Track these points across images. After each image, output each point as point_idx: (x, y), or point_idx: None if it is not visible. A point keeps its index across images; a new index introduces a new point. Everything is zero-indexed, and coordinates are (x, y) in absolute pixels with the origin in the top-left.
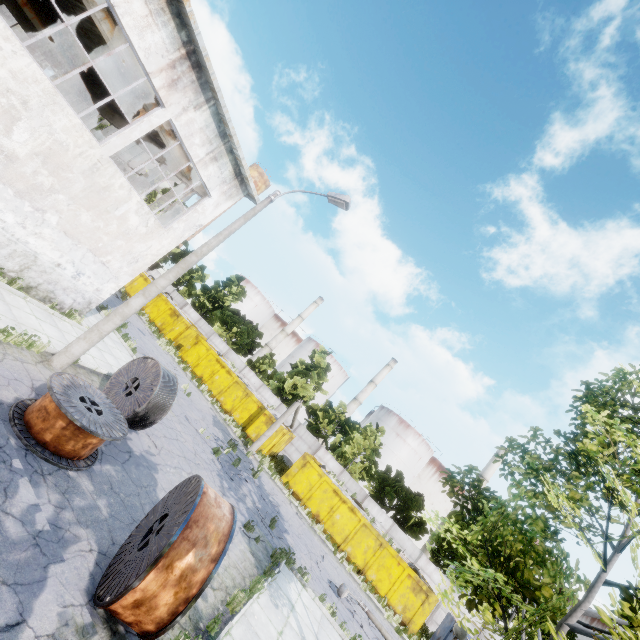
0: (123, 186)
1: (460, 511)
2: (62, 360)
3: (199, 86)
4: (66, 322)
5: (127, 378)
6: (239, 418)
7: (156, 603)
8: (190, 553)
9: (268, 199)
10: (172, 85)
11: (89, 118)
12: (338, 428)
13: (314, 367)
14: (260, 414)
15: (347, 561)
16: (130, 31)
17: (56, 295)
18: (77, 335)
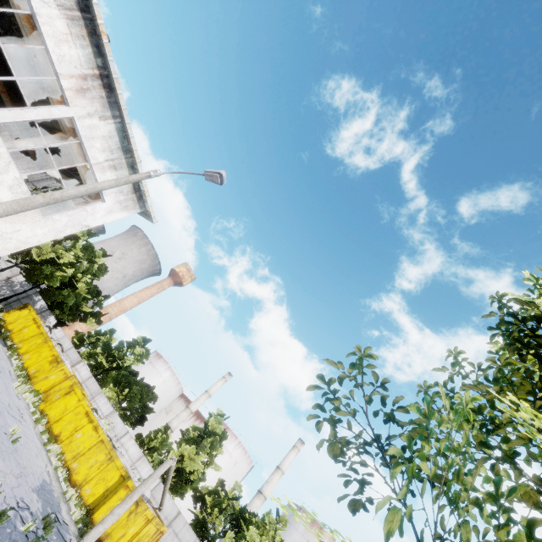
0: (1, 156)
1: (358, 491)
2: None
3: (108, 103)
4: None
5: None
6: (89, 494)
7: None
8: None
9: (146, 173)
10: (80, 92)
11: (27, 169)
12: (231, 523)
13: (208, 434)
14: (120, 486)
15: None
16: (48, 37)
17: None
18: None
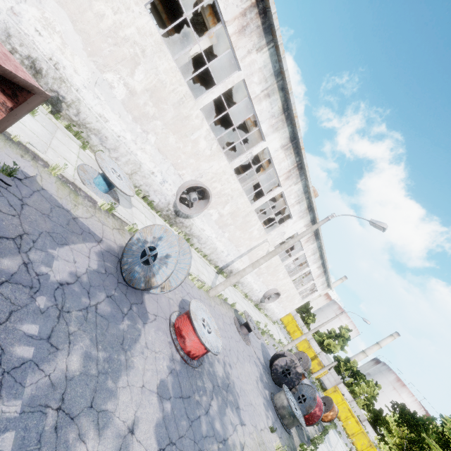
0: (297, 296)
1: None
2: (286, 348)
3: (324, 274)
4: (273, 326)
5: (299, 356)
6: None
7: (328, 417)
8: (333, 412)
9: (342, 313)
10: (317, 277)
11: None
12: (351, 373)
13: (340, 335)
14: (315, 358)
15: (352, 444)
16: (313, 273)
17: (273, 318)
18: (276, 331)
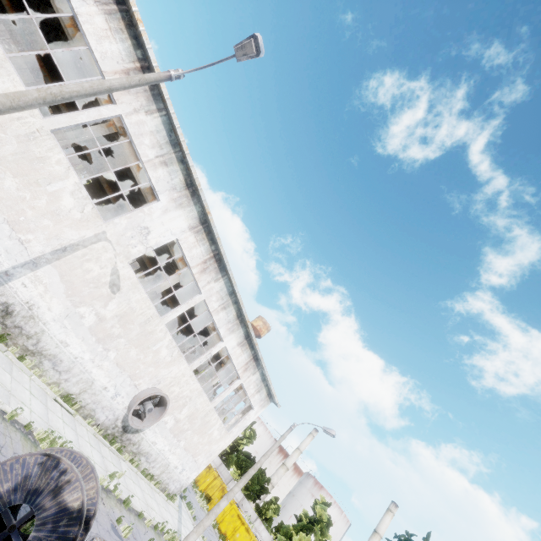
0: (215, 418)
1: None
2: None
3: (256, 365)
4: (170, 505)
5: None
6: None
7: None
8: None
9: (290, 429)
10: (245, 370)
11: (184, 345)
12: None
13: (317, 520)
14: None
15: None
16: (234, 359)
17: (169, 485)
18: (175, 516)
